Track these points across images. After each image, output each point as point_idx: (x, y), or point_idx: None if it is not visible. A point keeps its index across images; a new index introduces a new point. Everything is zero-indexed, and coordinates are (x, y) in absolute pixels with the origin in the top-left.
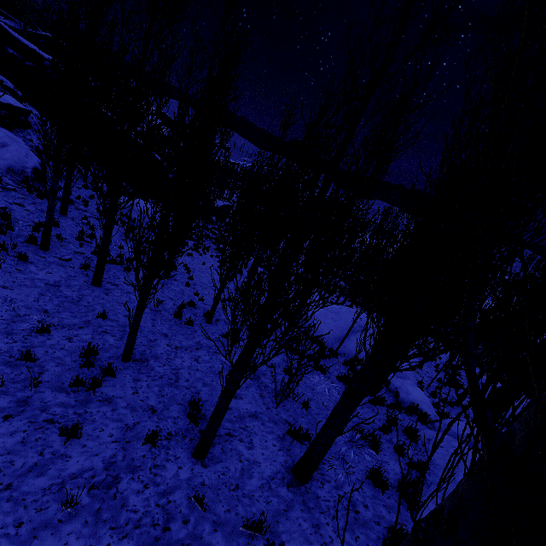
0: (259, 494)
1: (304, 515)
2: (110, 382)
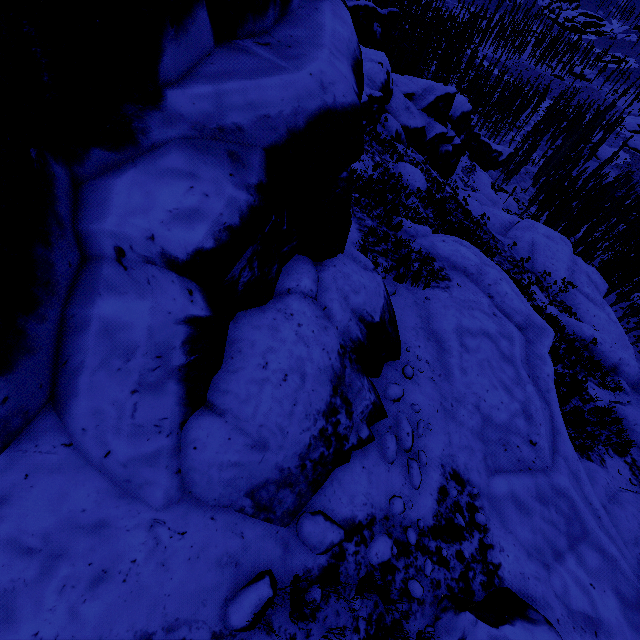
0: None
1: None
2: None
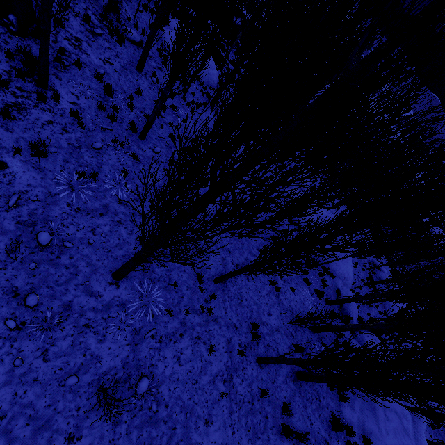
0: (283, 386)
1: (300, 400)
2: (213, 304)
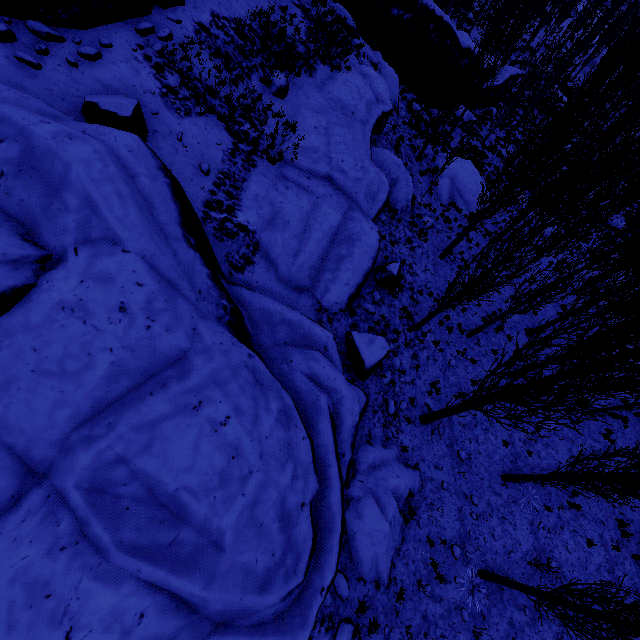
0: None
1: None
2: (576, 499)
